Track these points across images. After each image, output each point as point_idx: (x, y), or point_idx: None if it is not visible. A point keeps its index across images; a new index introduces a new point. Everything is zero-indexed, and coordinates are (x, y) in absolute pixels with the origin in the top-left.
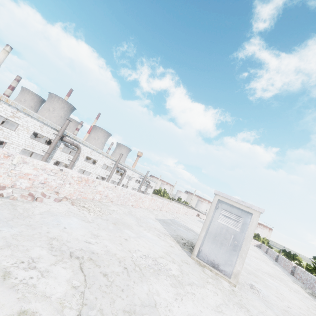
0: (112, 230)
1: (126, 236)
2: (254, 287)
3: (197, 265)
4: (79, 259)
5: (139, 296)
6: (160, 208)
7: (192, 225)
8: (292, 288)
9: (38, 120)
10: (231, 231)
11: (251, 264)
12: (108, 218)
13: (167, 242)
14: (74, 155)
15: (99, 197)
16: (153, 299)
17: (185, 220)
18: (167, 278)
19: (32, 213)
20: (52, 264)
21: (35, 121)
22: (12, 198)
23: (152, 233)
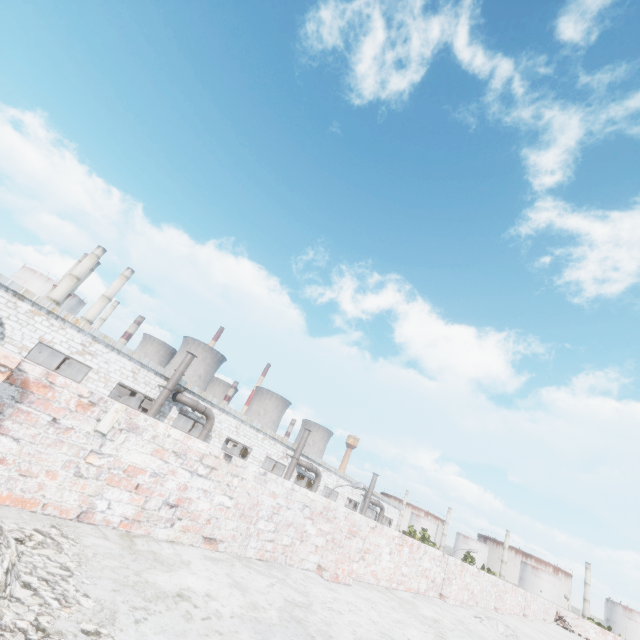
0: None
1: None
2: None
3: None
4: None
5: None
6: (438, 585)
7: None
8: None
9: (131, 357)
10: None
11: None
12: None
13: None
14: None
15: (129, 509)
16: None
17: None
18: None
19: None
20: None
21: (124, 361)
22: None
23: None
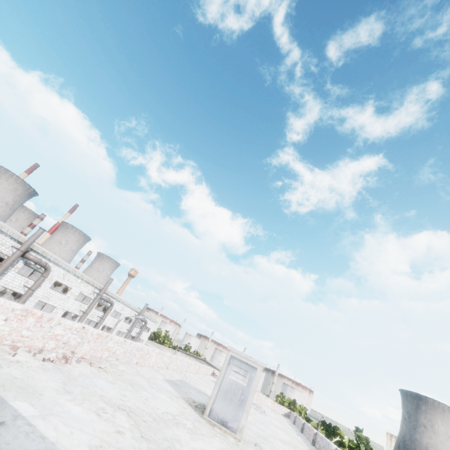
0: (133, 391)
1: (145, 397)
2: (258, 444)
3: (208, 424)
4: (125, 411)
5: (169, 434)
6: (167, 364)
7: (205, 388)
8: None
9: None
10: (239, 387)
11: (265, 430)
12: (124, 380)
13: (180, 404)
14: (25, 273)
15: (107, 355)
16: (177, 437)
17: (196, 382)
18: (184, 429)
19: (74, 375)
20: (114, 412)
21: None
22: (54, 362)
23: (165, 395)
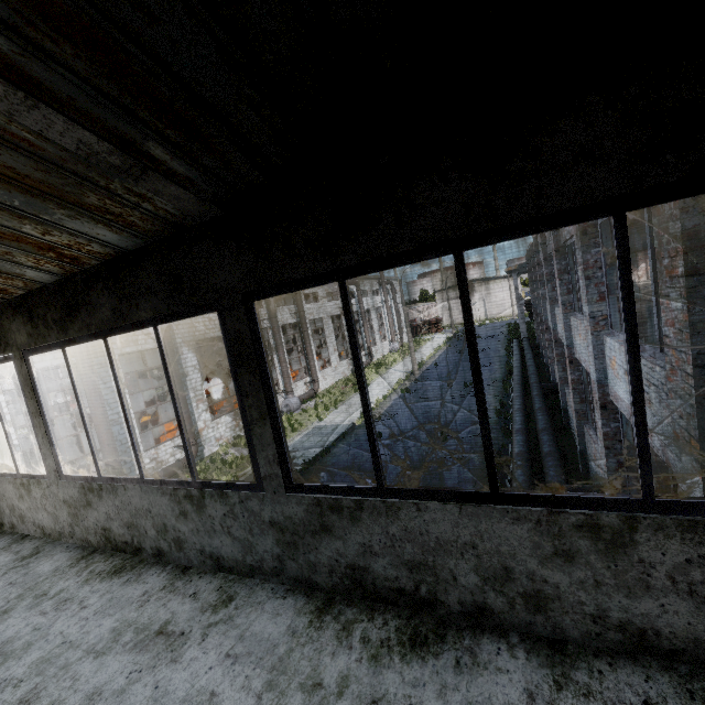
0: None
1: None
2: None
3: None
4: None
5: None
6: None
7: None
8: None
9: None
10: None
11: None
12: None
13: None
14: None
15: None
16: None
17: None
18: None
19: None
20: None
21: None
22: None
23: None
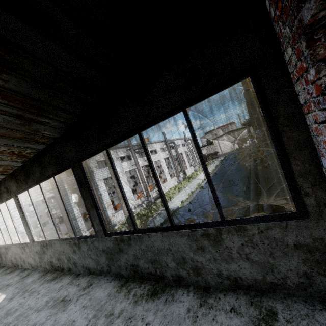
0: None
1: None
2: None
3: None
4: None
5: None
6: None
7: None
8: None
9: (115, 148)
10: None
11: None
12: None
13: None
14: None
15: None
16: None
17: None
18: None
19: None
20: None
21: (115, 151)
22: None
23: None
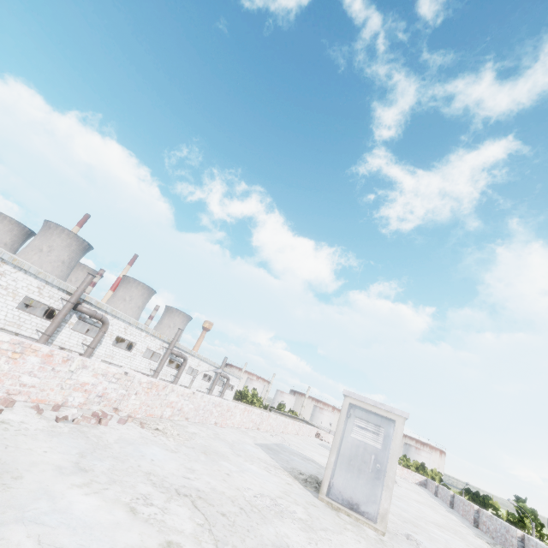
0: (206, 462)
1: (226, 470)
2: (411, 536)
3: (329, 508)
4: (188, 497)
5: (268, 537)
6: (257, 425)
7: (312, 453)
8: (471, 543)
9: (37, 276)
10: (370, 450)
11: (408, 510)
12: (193, 446)
13: (281, 478)
14: (88, 333)
15: (170, 413)
16: (284, 541)
17: (299, 445)
18: (294, 522)
19: (107, 441)
20: (166, 502)
21: (30, 279)
22: (75, 422)
23: (257, 466)
